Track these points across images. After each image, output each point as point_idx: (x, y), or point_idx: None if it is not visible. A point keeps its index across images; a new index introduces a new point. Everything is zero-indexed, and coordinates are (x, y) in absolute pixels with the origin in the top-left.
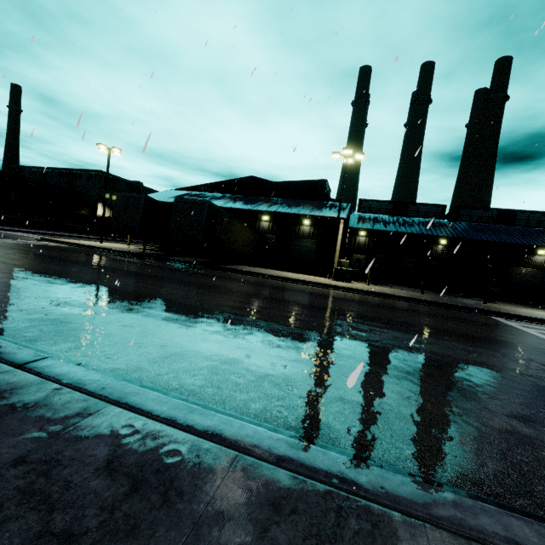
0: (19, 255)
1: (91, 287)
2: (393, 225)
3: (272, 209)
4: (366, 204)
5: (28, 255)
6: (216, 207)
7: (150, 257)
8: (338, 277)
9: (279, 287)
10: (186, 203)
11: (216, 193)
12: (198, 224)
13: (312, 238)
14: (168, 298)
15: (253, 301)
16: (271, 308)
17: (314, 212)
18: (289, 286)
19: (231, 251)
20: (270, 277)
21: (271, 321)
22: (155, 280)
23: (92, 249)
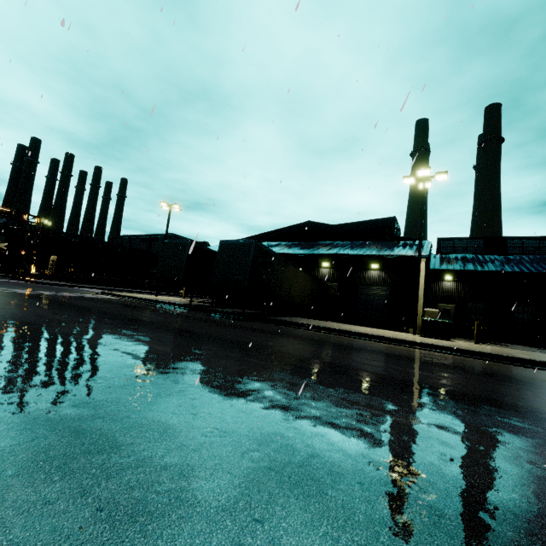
0: (44, 304)
1: (49, 343)
2: (493, 264)
3: (332, 252)
4: (447, 243)
5: (56, 304)
6: (265, 247)
7: (194, 308)
8: (428, 331)
9: (346, 345)
10: (231, 244)
11: (272, 242)
12: (243, 267)
13: (382, 284)
14: (149, 364)
15: (300, 372)
16: (332, 389)
17: (384, 251)
18: (359, 344)
19: (283, 300)
20: (332, 331)
21: (331, 433)
22: (167, 334)
23: (141, 301)
